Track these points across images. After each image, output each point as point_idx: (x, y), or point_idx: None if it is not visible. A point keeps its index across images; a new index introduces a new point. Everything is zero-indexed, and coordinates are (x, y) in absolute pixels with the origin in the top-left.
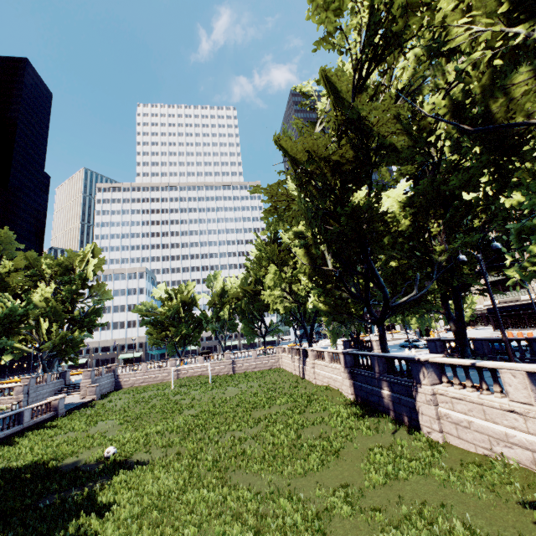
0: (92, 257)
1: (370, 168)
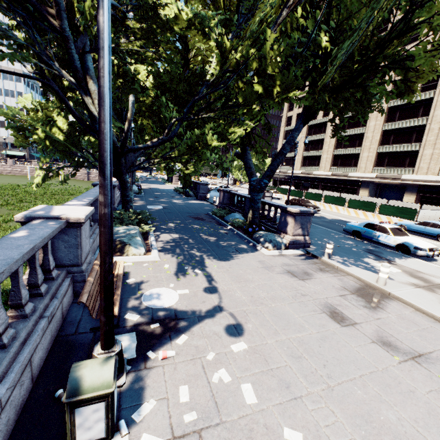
0: None
1: None
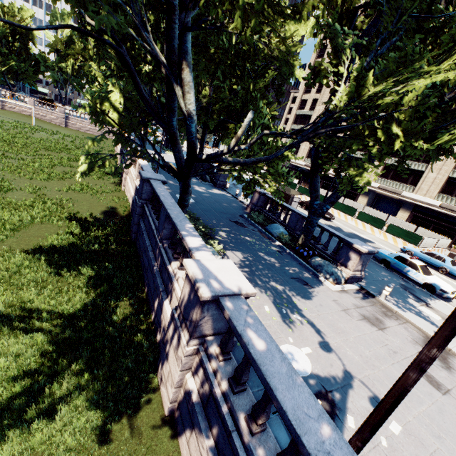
0: None
1: None
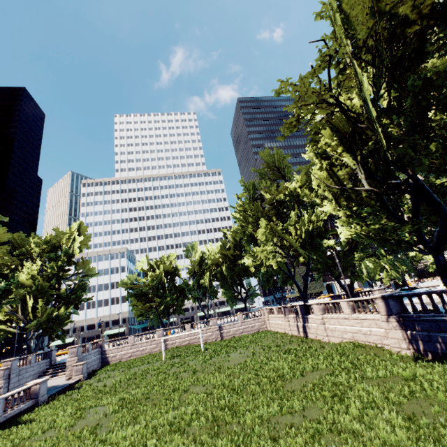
0: (78, 235)
1: (443, 28)
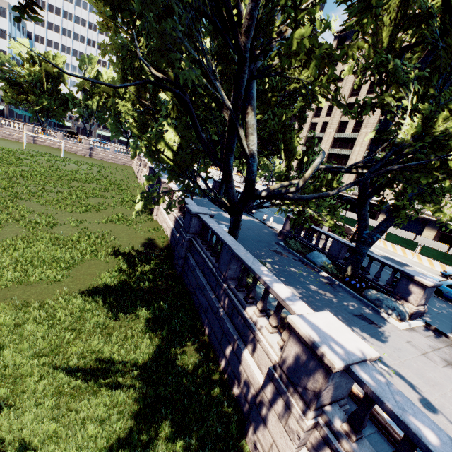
0: None
1: None
